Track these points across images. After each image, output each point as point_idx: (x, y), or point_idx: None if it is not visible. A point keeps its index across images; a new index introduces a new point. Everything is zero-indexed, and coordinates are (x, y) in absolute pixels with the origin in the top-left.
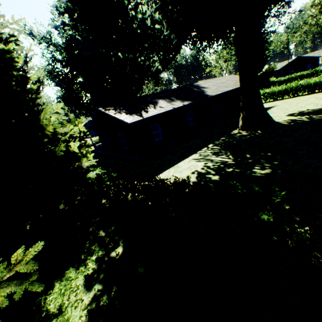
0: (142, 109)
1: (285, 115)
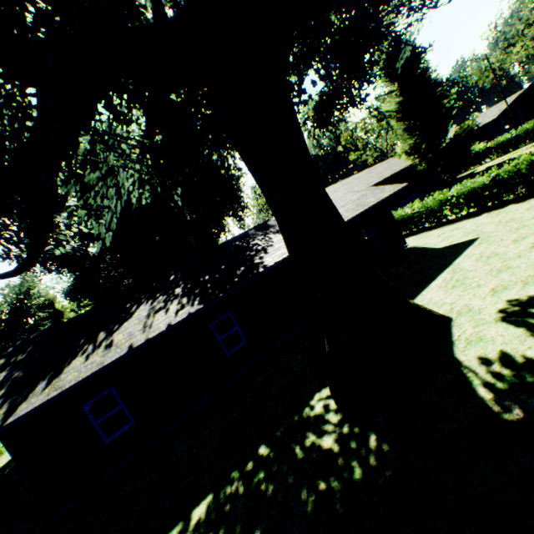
0: (60, 363)
1: (496, 314)
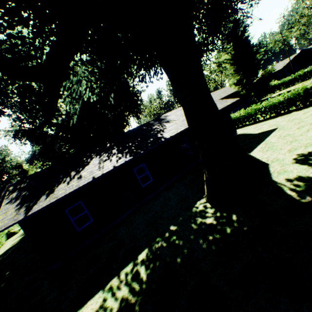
0: (51, 187)
1: (292, 160)
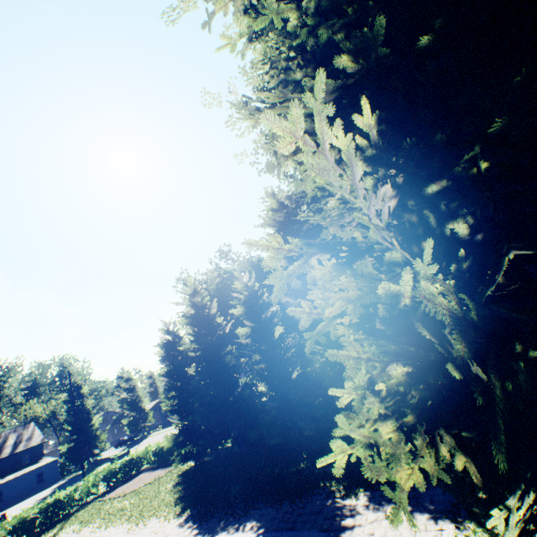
0: None
1: None
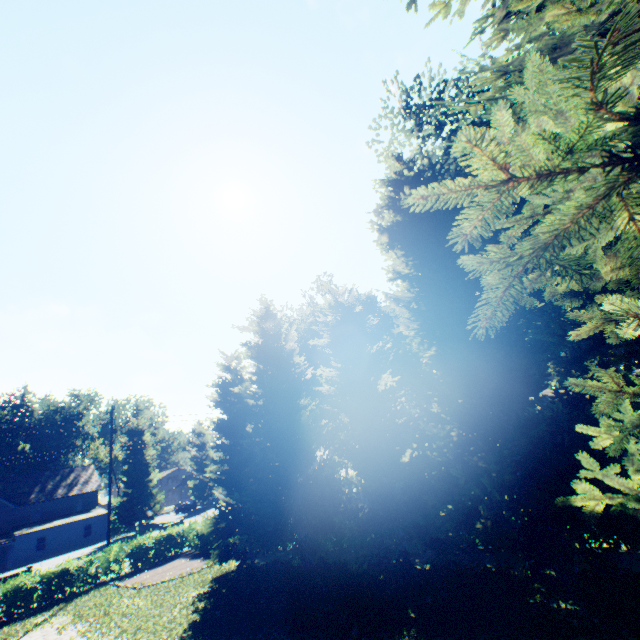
0: None
1: None
